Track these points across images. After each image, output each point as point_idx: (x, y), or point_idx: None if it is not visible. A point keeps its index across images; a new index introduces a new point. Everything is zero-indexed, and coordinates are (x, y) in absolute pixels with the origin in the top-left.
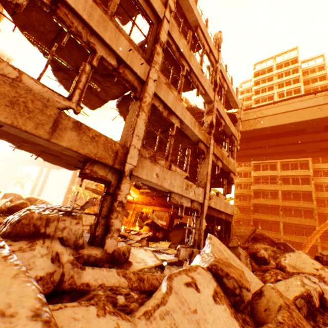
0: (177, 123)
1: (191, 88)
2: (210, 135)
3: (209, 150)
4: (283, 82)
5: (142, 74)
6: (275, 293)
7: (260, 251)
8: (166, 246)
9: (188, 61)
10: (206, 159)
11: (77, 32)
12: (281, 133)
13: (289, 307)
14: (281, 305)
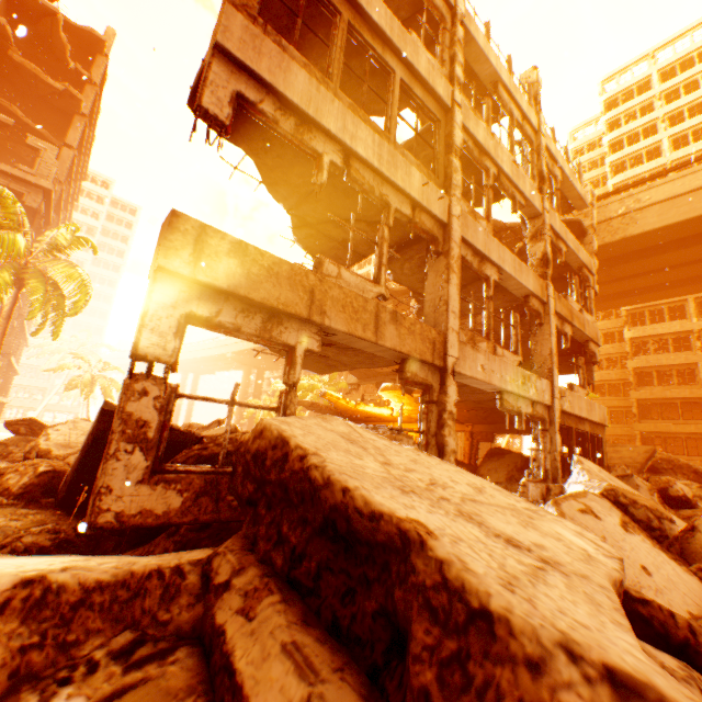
0: (493, 274)
1: (498, 198)
2: (546, 279)
3: (549, 308)
4: (682, 109)
5: (441, 213)
6: None
7: (675, 486)
8: None
9: (494, 158)
10: (544, 325)
11: (369, 188)
12: (690, 236)
13: None
14: None
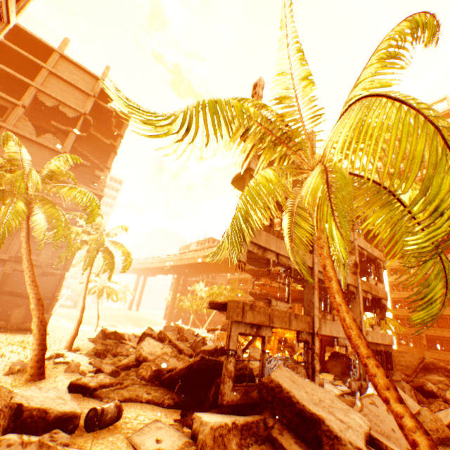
0: None
1: None
2: (356, 274)
3: (358, 289)
4: None
5: (310, 263)
6: (427, 412)
7: (427, 384)
8: (330, 378)
9: None
10: (356, 298)
11: (284, 264)
12: None
13: (435, 420)
14: (430, 418)
